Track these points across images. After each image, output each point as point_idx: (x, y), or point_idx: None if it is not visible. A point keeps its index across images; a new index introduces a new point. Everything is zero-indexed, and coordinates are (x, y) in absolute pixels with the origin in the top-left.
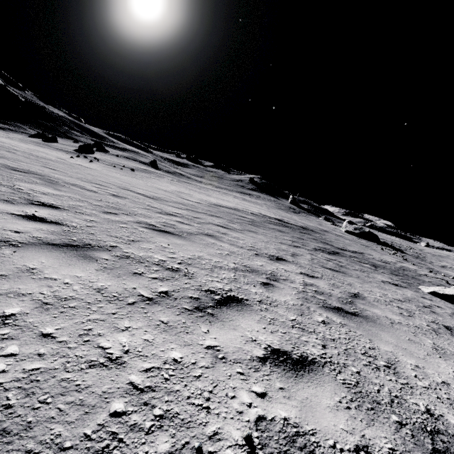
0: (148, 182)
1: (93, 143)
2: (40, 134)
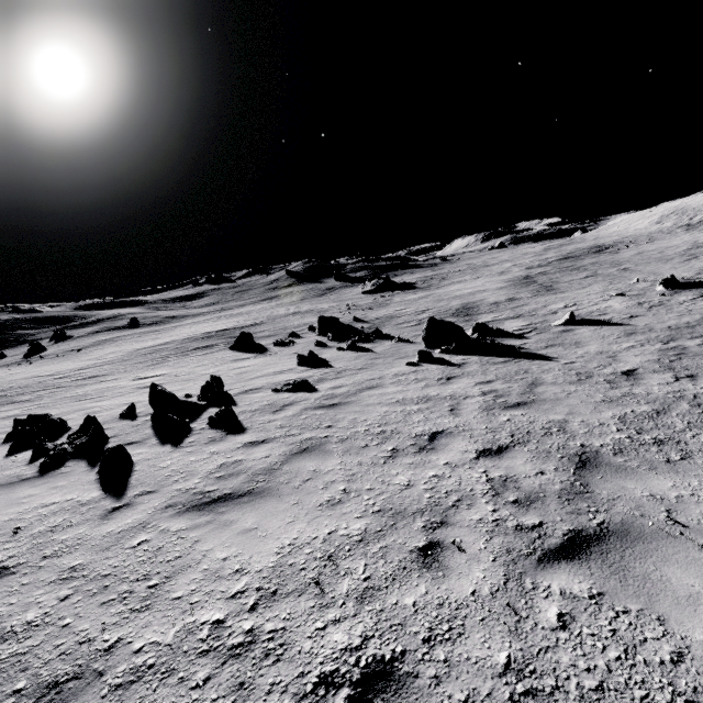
0: (80, 358)
1: (54, 334)
2: None
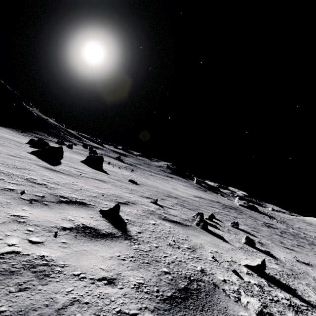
0: (157, 182)
1: (82, 144)
2: (59, 141)
